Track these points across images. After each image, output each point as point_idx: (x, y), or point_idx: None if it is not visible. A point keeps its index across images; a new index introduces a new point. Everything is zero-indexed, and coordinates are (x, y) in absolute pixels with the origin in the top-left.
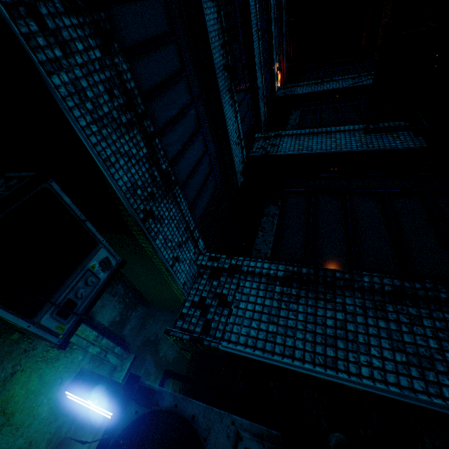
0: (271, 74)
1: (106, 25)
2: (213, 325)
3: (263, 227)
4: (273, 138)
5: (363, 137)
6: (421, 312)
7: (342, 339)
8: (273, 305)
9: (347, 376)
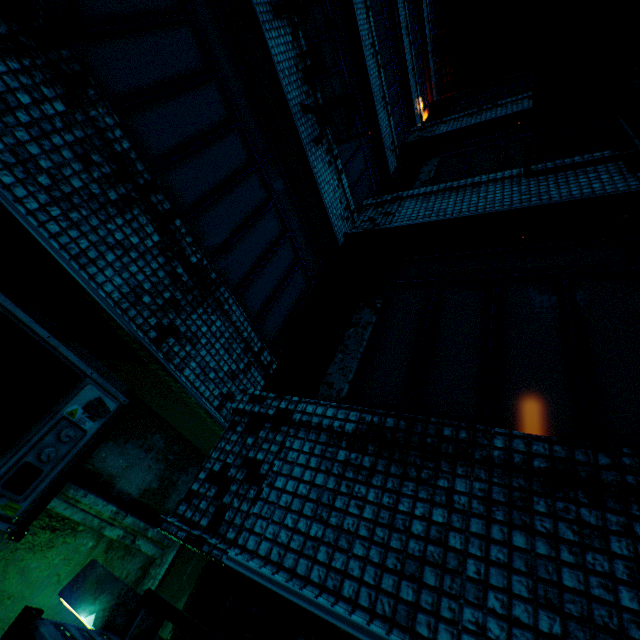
0: (408, 113)
1: (71, 66)
2: (228, 515)
3: (345, 345)
4: (388, 204)
5: (533, 185)
6: (609, 520)
7: (435, 567)
8: (327, 485)
9: None
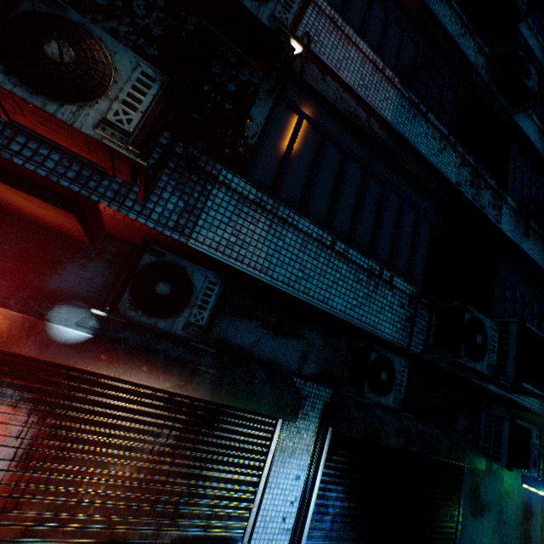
0: None
1: None
2: None
3: None
4: None
5: None
6: None
7: None
8: None
9: None
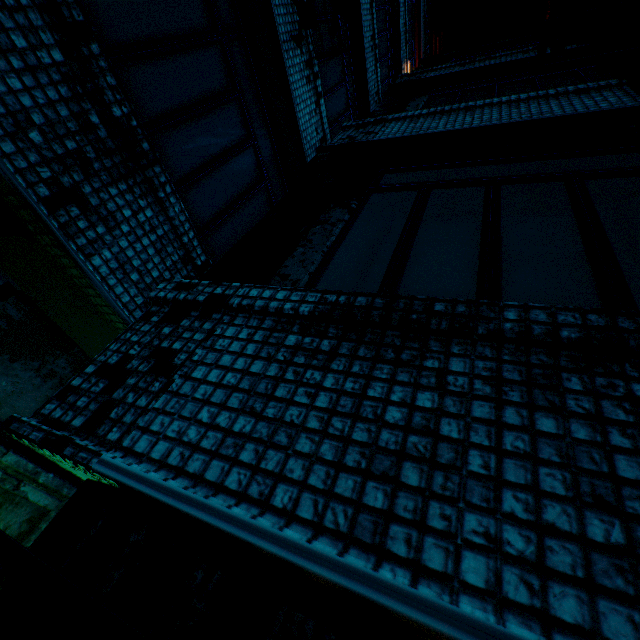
0: (395, 70)
1: None
2: (115, 412)
3: (309, 240)
4: (371, 125)
5: (534, 107)
6: None
7: (420, 462)
8: (266, 373)
9: (408, 580)
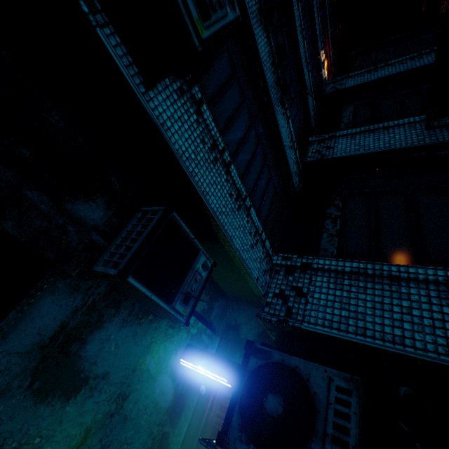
0: (317, 65)
1: (198, 95)
2: (294, 310)
3: (327, 229)
4: (327, 140)
5: (425, 129)
6: None
7: (408, 322)
8: (343, 295)
9: (413, 350)
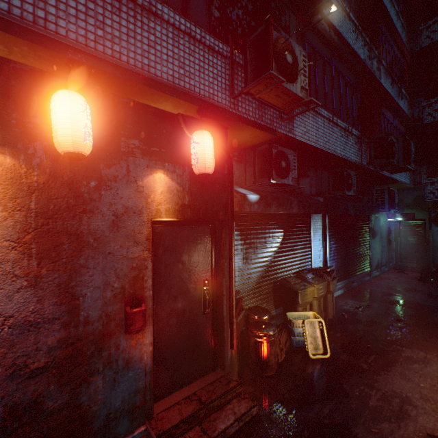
0: None
1: None
2: (437, 196)
3: None
4: (434, 104)
5: None
6: None
7: None
8: None
9: None
